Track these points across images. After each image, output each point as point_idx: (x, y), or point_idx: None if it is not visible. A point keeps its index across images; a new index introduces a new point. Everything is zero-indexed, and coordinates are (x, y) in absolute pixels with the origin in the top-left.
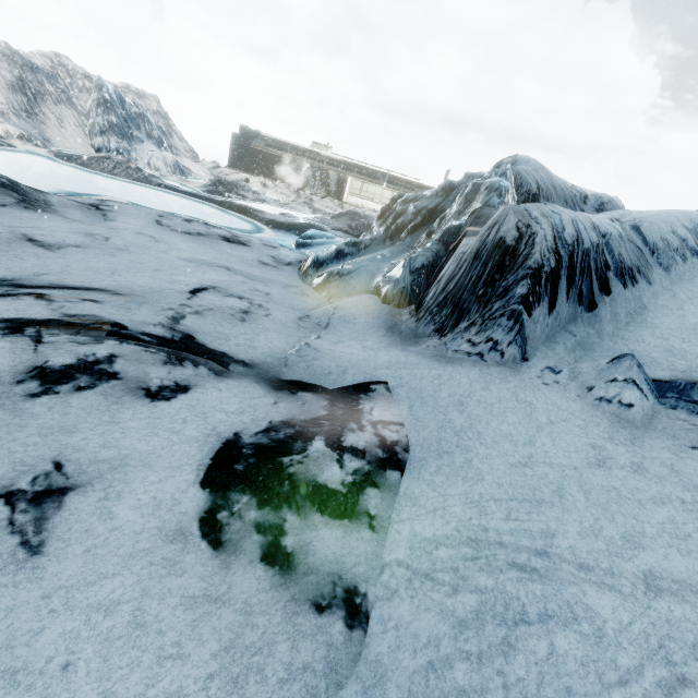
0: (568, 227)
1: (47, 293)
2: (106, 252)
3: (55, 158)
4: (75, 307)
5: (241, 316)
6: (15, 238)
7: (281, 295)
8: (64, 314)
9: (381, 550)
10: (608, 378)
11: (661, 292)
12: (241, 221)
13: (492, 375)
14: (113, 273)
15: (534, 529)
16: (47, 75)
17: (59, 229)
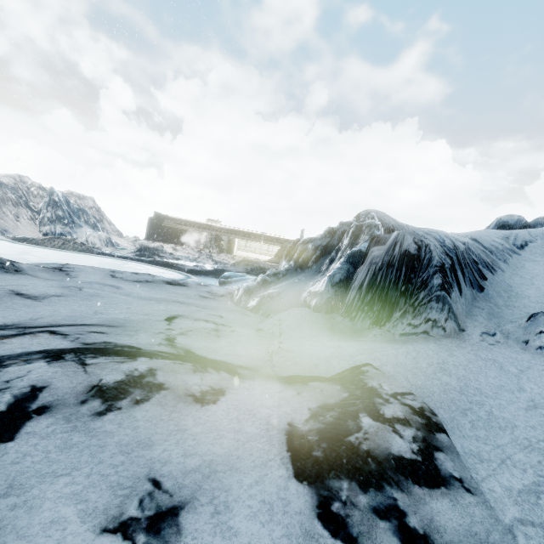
0: (446, 239)
1: (56, 330)
2: (83, 298)
3: (12, 241)
4: (88, 337)
5: (215, 333)
6: (5, 293)
7: (231, 316)
8: (83, 343)
9: (493, 512)
10: (535, 332)
11: (512, 276)
12: (168, 273)
13: (447, 345)
14: (96, 312)
15: None
16: (10, 188)
17: (39, 285)
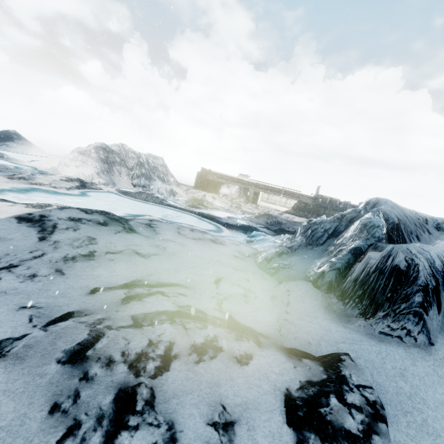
0: (436, 260)
1: (163, 291)
2: (167, 257)
3: (119, 194)
4: (179, 300)
5: (245, 299)
6: (131, 252)
7: (254, 280)
8: (178, 306)
9: None
10: None
11: None
12: (210, 224)
13: (414, 354)
14: (176, 271)
15: None
16: (117, 154)
17: (144, 244)
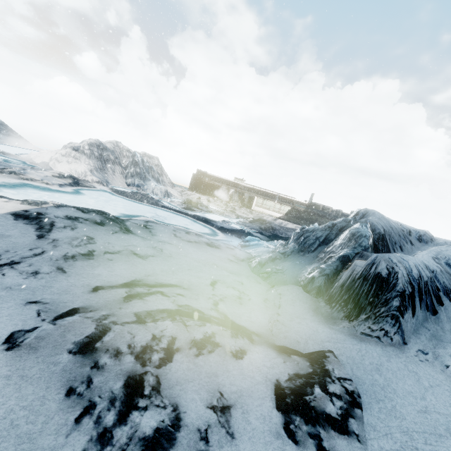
0: (414, 269)
1: (163, 291)
2: (164, 258)
3: (113, 193)
4: (178, 299)
5: (239, 301)
6: (129, 253)
7: (248, 283)
8: (178, 305)
9: None
10: None
11: None
12: (205, 228)
13: (389, 352)
14: (173, 272)
15: (442, 450)
16: (111, 151)
17: (141, 245)
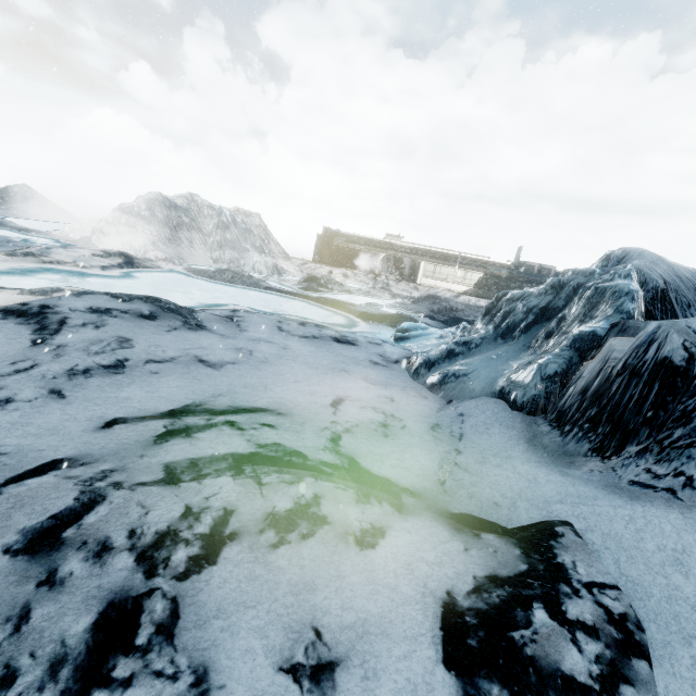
0: None
1: (235, 420)
2: (253, 366)
3: (189, 274)
4: (261, 434)
5: (383, 431)
6: (191, 360)
7: (404, 399)
8: (257, 445)
9: None
10: None
11: None
12: (337, 316)
13: None
14: (266, 388)
15: None
16: (184, 210)
17: (216, 347)
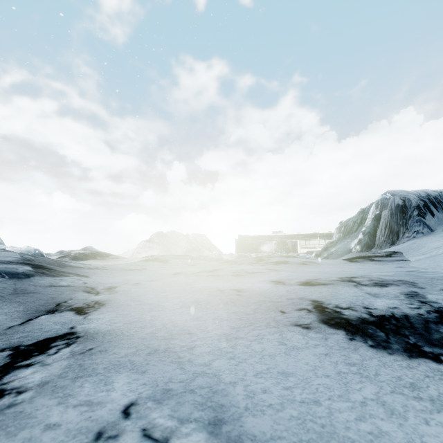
0: (421, 193)
1: None
2: None
3: None
4: None
5: None
6: None
7: None
8: None
9: (405, 258)
10: None
11: None
12: None
13: (421, 237)
14: None
15: None
16: (171, 238)
17: None
